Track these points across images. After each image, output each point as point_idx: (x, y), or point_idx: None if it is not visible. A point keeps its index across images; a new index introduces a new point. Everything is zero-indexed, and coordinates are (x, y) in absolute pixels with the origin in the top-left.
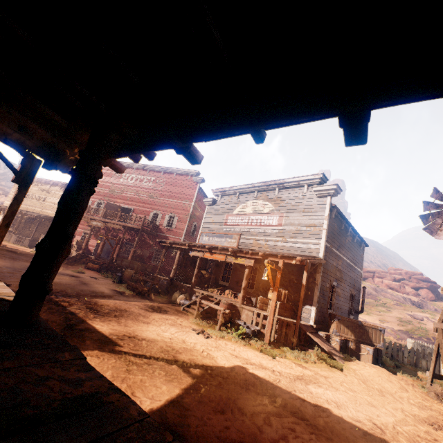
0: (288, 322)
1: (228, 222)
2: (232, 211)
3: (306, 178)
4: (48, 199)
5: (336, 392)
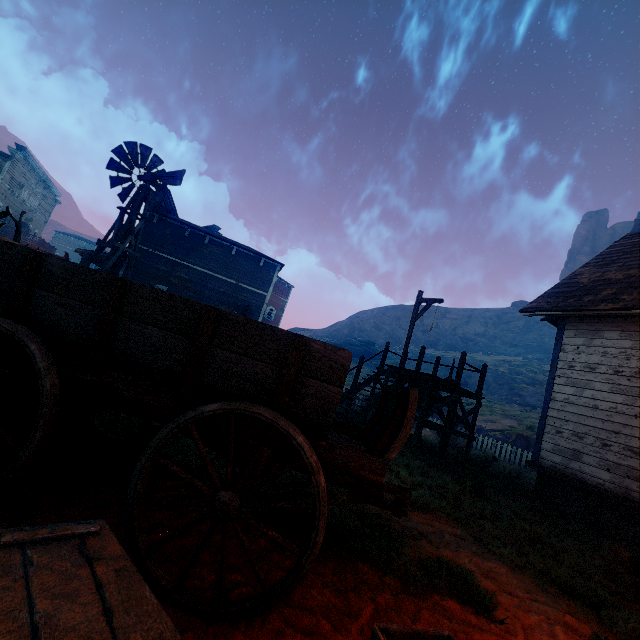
0: None
1: None
2: None
3: None
4: None
5: None
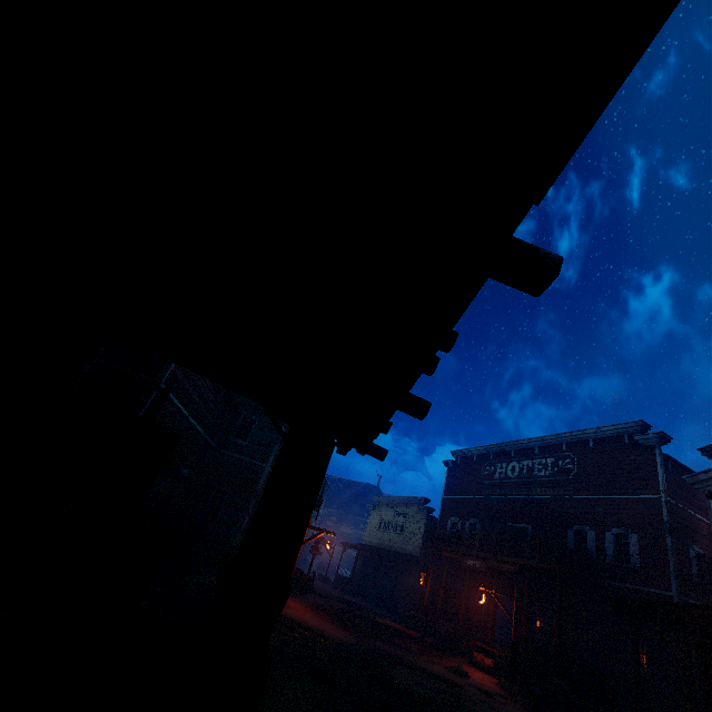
0: None
1: None
2: None
3: None
4: (405, 527)
5: None
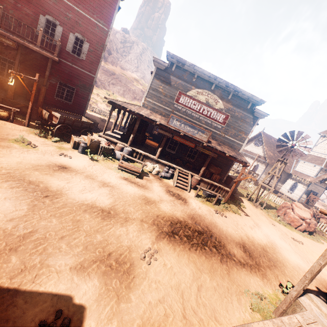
0: (229, 190)
1: (181, 101)
2: (187, 91)
3: (256, 99)
4: None
5: (264, 226)
